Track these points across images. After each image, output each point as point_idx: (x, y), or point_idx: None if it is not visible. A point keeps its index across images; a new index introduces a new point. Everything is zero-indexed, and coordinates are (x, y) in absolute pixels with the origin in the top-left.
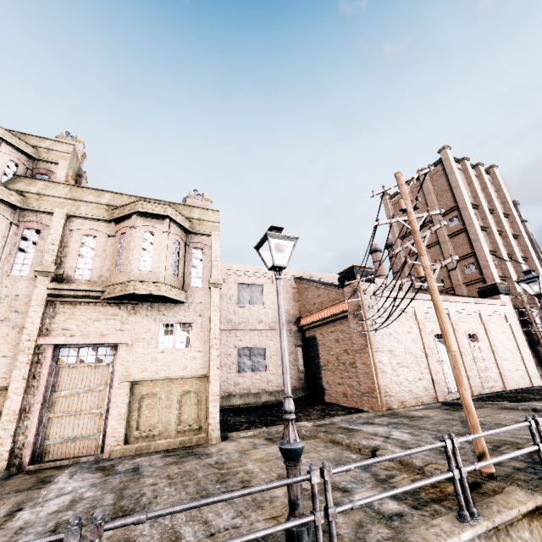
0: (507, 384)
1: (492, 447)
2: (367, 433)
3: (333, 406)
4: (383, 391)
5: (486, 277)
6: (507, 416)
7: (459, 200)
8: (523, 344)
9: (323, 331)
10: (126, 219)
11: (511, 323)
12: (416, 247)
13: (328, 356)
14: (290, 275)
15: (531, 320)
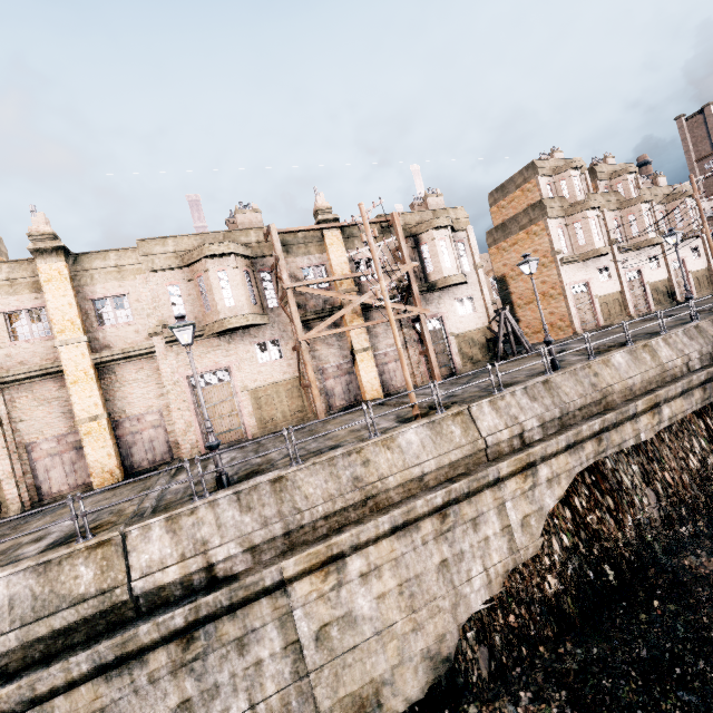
0: None
1: None
2: None
3: None
4: None
5: None
6: None
7: None
8: None
9: None
10: (676, 201)
11: None
12: None
13: None
14: None
15: None
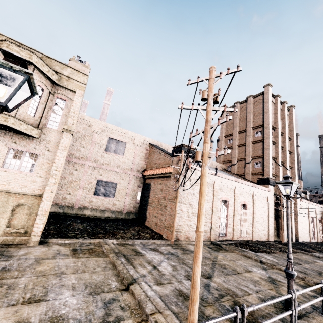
0: (255, 237)
1: (217, 296)
2: (146, 259)
3: (146, 229)
4: (177, 228)
5: (265, 172)
6: (243, 263)
7: (265, 121)
8: (272, 216)
9: (155, 182)
10: None
11: (269, 202)
12: (204, 135)
13: (154, 198)
14: (147, 141)
15: (281, 204)
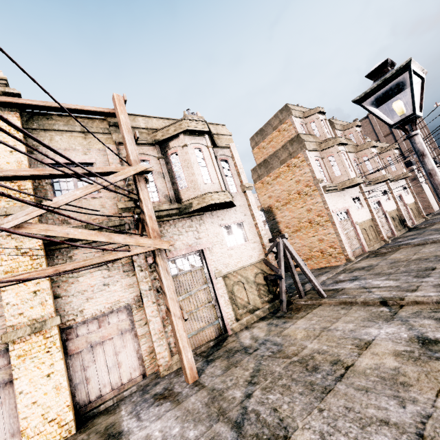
0: None
1: None
2: None
3: None
4: (432, 205)
5: None
6: None
7: None
8: None
9: None
10: (387, 151)
11: None
12: None
13: None
14: None
15: None
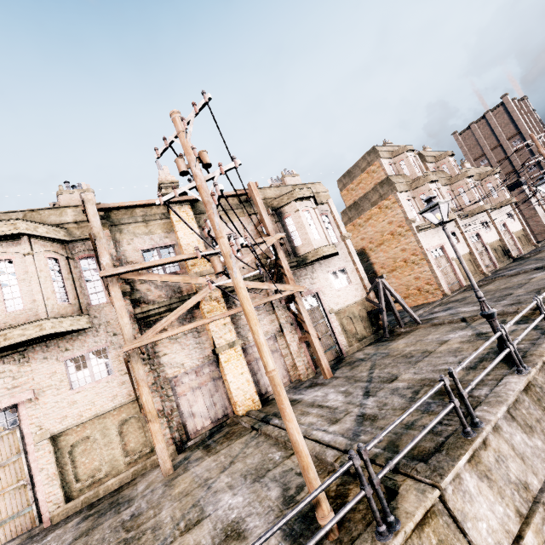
0: None
1: None
2: None
3: None
4: None
5: None
6: None
7: (521, 128)
8: None
9: None
10: (487, 177)
11: None
12: None
13: None
14: None
15: None
